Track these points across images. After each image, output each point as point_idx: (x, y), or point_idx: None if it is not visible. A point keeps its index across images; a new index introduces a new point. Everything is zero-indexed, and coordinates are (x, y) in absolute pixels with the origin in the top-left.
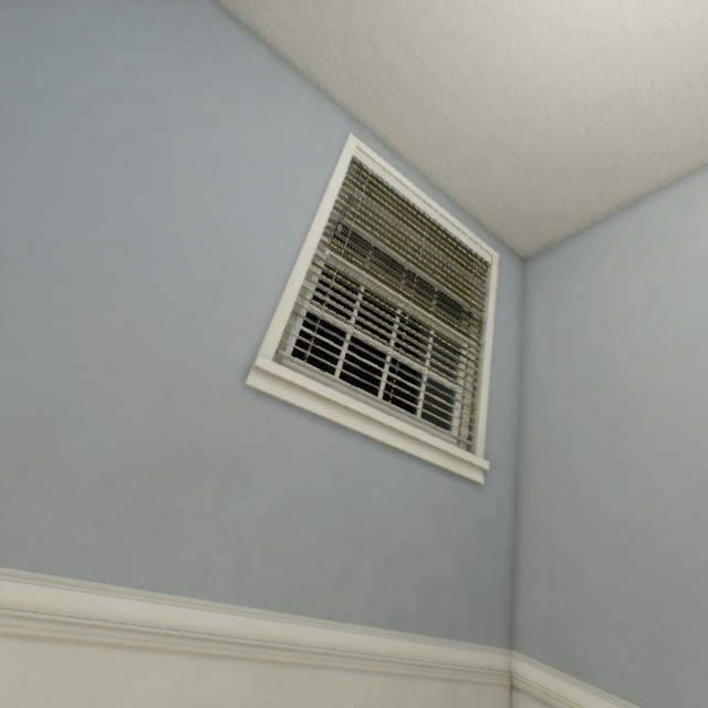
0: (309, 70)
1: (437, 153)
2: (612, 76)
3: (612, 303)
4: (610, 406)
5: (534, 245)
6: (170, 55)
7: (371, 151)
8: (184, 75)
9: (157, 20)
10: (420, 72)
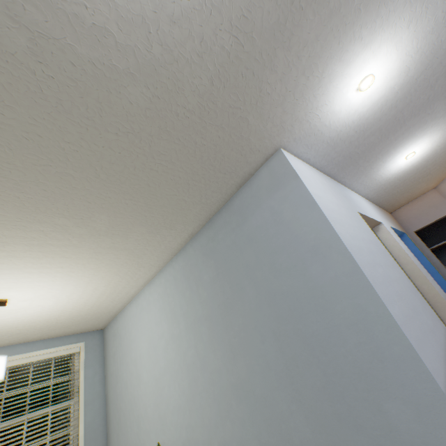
0: None
1: (23, 339)
2: (63, 317)
3: (116, 364)
4: (118, 415)
5: (100, 327)
6: None
7: None
8: None
9: None
10: None
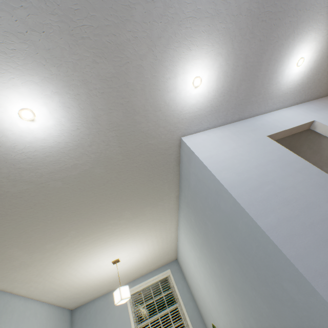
0: (110, 290)
1: (140, 274)
2: (149, 259)
3: (189, 279)
4: (202, 310)
5: (174, 258)
6: (93, 326)
7: (130, 288)
8: (97, 327)
9: (88, 321)
10: (125, 278)
